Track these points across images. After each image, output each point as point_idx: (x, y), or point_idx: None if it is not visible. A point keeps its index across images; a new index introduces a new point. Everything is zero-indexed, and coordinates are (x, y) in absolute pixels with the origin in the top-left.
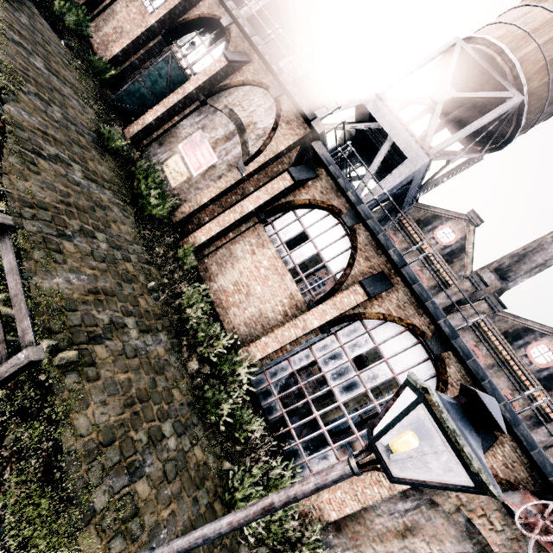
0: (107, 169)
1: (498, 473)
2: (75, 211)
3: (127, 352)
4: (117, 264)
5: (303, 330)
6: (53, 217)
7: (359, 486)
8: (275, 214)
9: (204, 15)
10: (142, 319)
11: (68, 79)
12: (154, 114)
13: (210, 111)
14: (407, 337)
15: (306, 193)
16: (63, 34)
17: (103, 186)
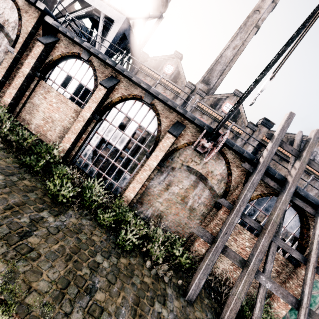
0: None
1: (191, 140)
2: None
3: None
4: None
5: (84, 121)
6: None
7: (137, 176)
8: (47, 72)
9: None
10: None
11: None
12: None
13: None
14: (137, 104)
15: (57, 52)
16: None
17: None
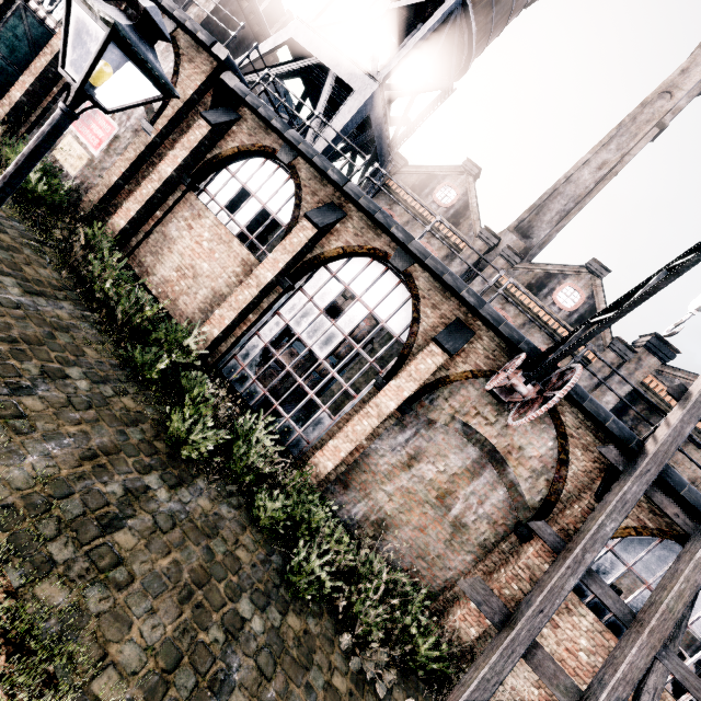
0: None
1: (483, 368)
2: None
3: (3, 302)
4: None
5: (258, 287)
6: None
7: (348, 426)
8: (205, 177)
9: None
10: (28, 283)
11: None
12: (21, 88)
13: None
14: (375, 267)
15: (233, 141)
16: None
17: None
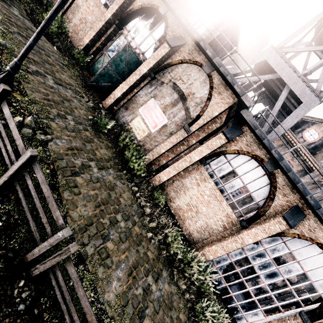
0: (105, 149)
1: None
2: (103, 207)
3: (156, 309)
4: (131, 234)
5: (242, 244)
6: (96, 226)
7: None
8: (211, 158)
9: (145, 6)
10: (153, 269)
11: (66, 81)
12: (120, 90)
13: (158, 84)
14: (314, 248)
15: (235, 145)
16: (52, 39)
17: (107, 167)
